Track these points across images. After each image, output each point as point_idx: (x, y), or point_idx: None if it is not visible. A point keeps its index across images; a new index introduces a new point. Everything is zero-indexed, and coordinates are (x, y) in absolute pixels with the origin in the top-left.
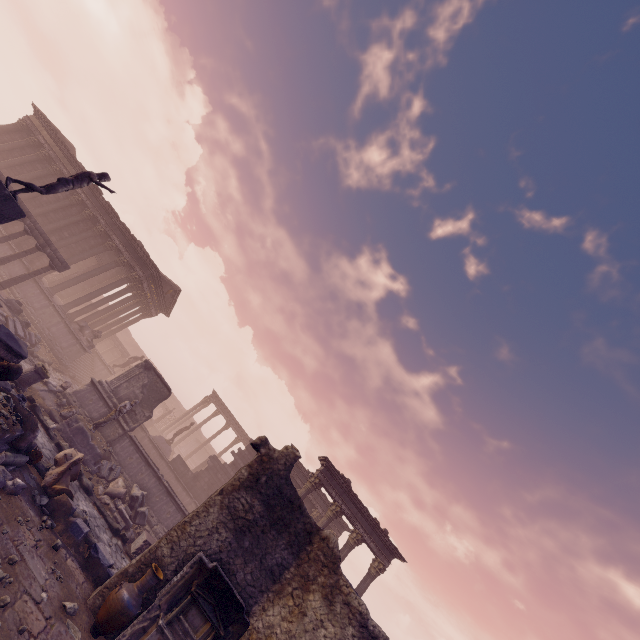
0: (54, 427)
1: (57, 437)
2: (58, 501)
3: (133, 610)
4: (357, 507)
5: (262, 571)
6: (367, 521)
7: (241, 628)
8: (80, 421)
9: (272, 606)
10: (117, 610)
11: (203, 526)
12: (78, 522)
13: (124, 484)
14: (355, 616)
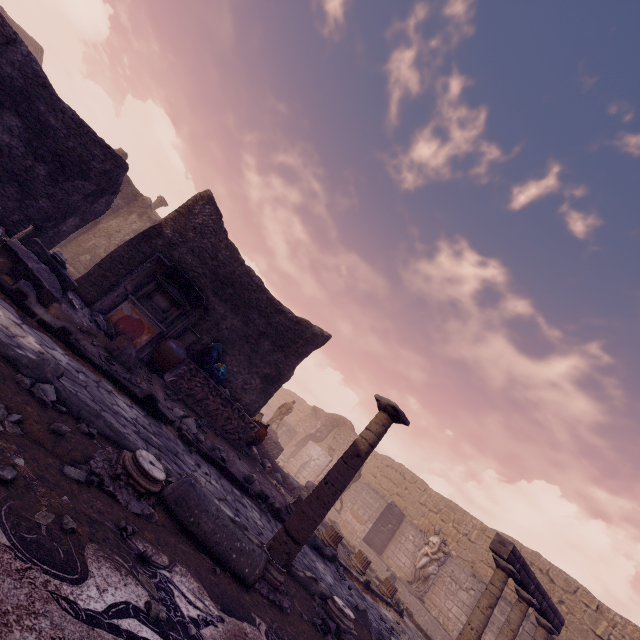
0: None
1: None
2: None
3: None
4: None
5: None
6: None
7: (93, 222)
8: None
9: (112, 221)
10: None
11: None
12: None
13: None
14: (152, 221)
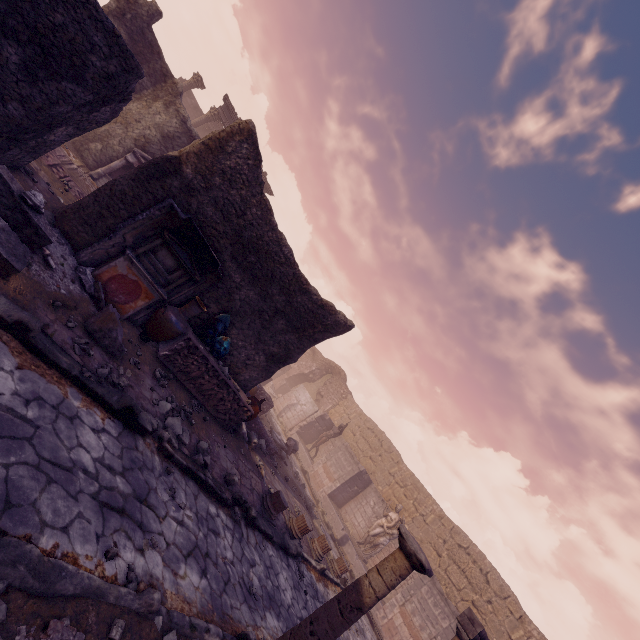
0: None
1: None
2: None
3: None
4: None
5: None
6: None
7: None
8: None
9: (133, 103)
10: None
11: None
12: None
13: None
14: (180, 117)
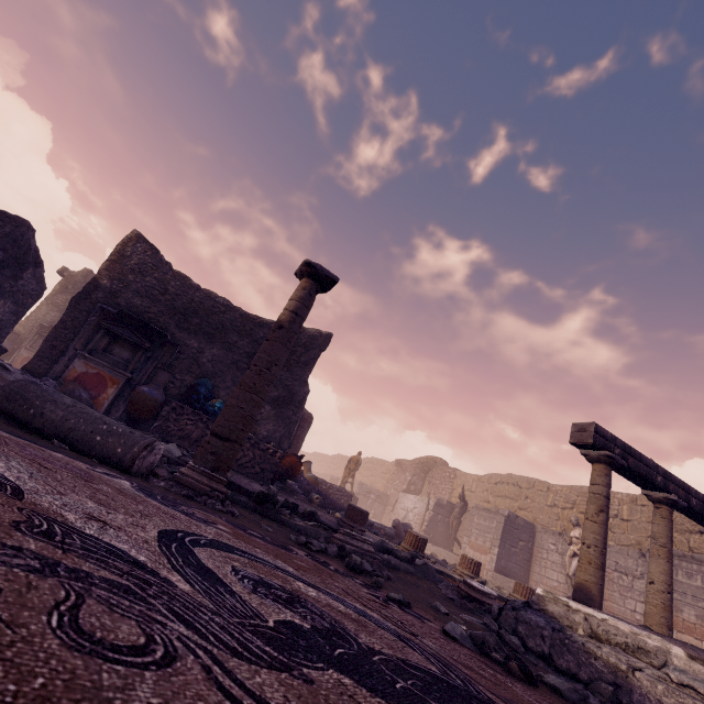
0: None
1: None
2: None
3: (7, 346)
4: None
5: None
6: None
7: None
8: None
9: None
10: None
11: (40, 315)
12: None
13: None
14: None
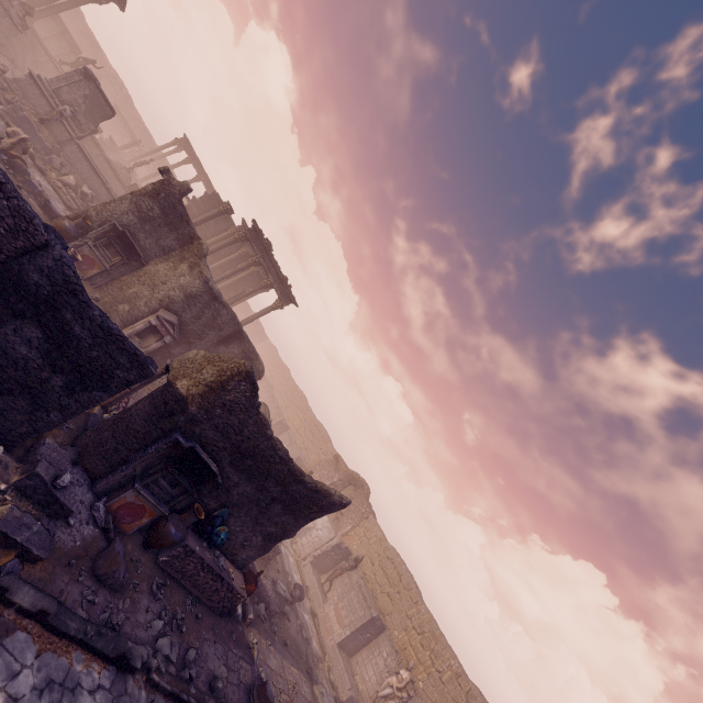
0: (1, 108)
1: (6, 119)
2: (15, 162)
3: (73, 233)
4: (273, 264)
5: (157, 246)
6: (278, 276)
7: (140, 265)
8: (25, 111)
9: (161, 264)
10: (63, 229)
11: (118, 209)
12: (33, 182)
13: (75, 181)
14: (203, 278)
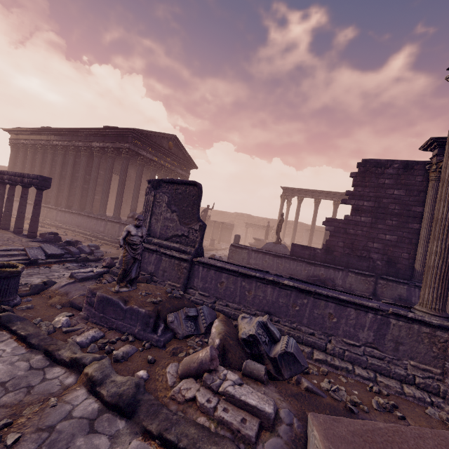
0: (63, 322)
1: (79, 331)
2: None
3: None
4: None
5: None
6: None
7: None
8: (96, 291)
9: None
10: None
11: None
12: None
13: (220, 328)
14: None
